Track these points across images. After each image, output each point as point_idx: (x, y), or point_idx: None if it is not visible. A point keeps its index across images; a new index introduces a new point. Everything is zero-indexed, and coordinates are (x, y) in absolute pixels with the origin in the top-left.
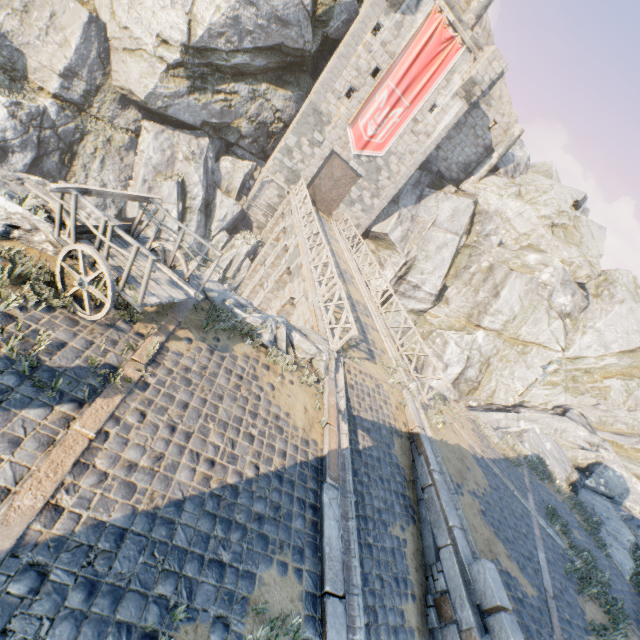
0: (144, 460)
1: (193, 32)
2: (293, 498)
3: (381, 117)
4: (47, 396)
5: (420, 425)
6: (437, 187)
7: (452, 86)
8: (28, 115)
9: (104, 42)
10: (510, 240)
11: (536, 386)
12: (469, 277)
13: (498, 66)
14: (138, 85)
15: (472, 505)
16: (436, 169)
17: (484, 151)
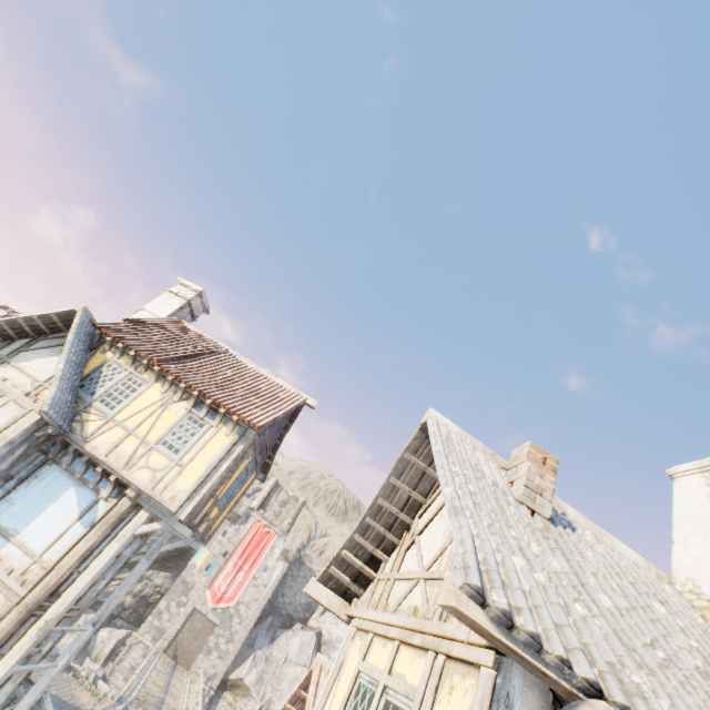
0: None
1: None
2: (68, 706)
3: (230, 578)
4: None
5: None
6: (288, 626)
7: (275, 554)
8: None
9: None
10: None
11: None
12: None
13: (299, 540)
14: None
15: None
16: (286, 611)
17: None
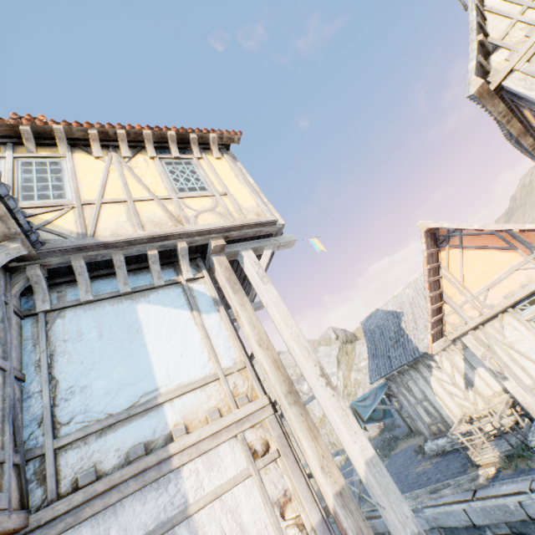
0: None
1: None
2: None
3: None
4: None
5: None
6: None
7: None
8: None
9: None
10: None
11: None
12: None
13: None
14: None
15: None
16: None
17: None
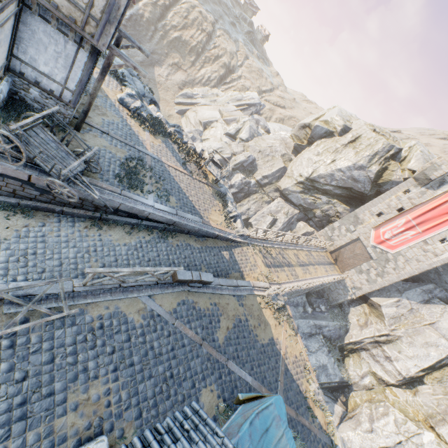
0: (181, 178)
1: (312, 175)
2: (191, 209)
3: (397, 231)
4: (182, 165)
5: (254, 284)
6: None
7: None
8: (245, 181)
9: (283, 173)
10: None
11: None
12: None
13: None
14: (284, 185)
15: (238, 311)
16: None
17: None
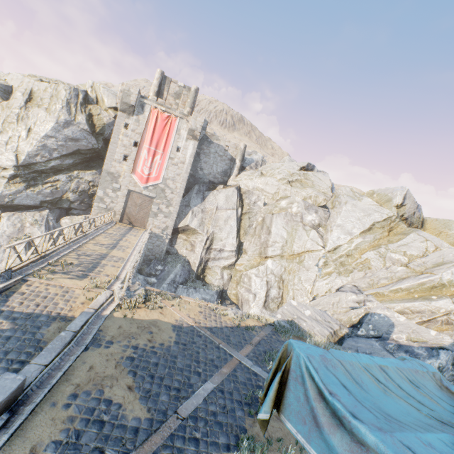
0: None
1: (19, 159)
2: None
3: (149, 163)
4: None
5: (94, 307)
6: (212, 189)
7: (183, 136)
8: None
9: None
10: (269, 200)
11: (317, 280)
12: (253, 230)
13: (201, 119)
14: None
15: (115, 354)
16: (207, 180)
17: (230, 162)
